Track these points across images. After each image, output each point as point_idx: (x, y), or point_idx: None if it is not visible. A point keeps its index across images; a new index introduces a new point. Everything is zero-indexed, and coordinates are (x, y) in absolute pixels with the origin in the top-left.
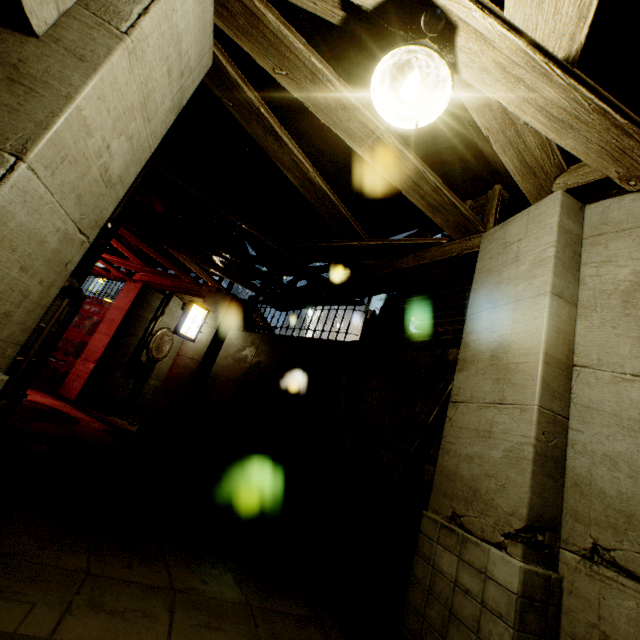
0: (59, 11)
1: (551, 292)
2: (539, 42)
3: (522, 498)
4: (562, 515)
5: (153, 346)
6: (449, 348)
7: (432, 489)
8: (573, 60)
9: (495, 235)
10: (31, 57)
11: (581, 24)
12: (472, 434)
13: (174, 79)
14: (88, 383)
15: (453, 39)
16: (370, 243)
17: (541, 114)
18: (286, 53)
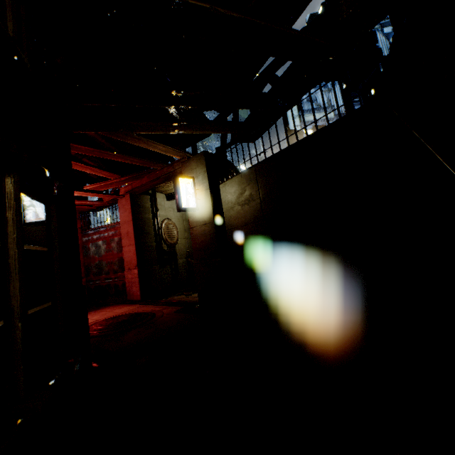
0: None
1: None
2: None
3: None
4: None
5: (165, 236)
6: None
7: None
8: None
9: None
10: None
11: None
12: None
13: None
14: (141, 284)
15: None
16: None
17: None
18: None
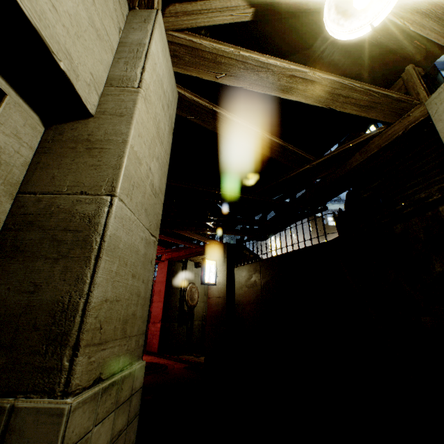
0: (98, 95)
1: None
2: None
3: None
4: None
5: (188, 298)
6: (438, 207)
7: None
8: None
9: (441, 96)
10: (94, 130)
11: None
12: None
13: (165, 111)
14: (161, 337)
15: None
16: (319, 161)
17: None
18: (221, 60)
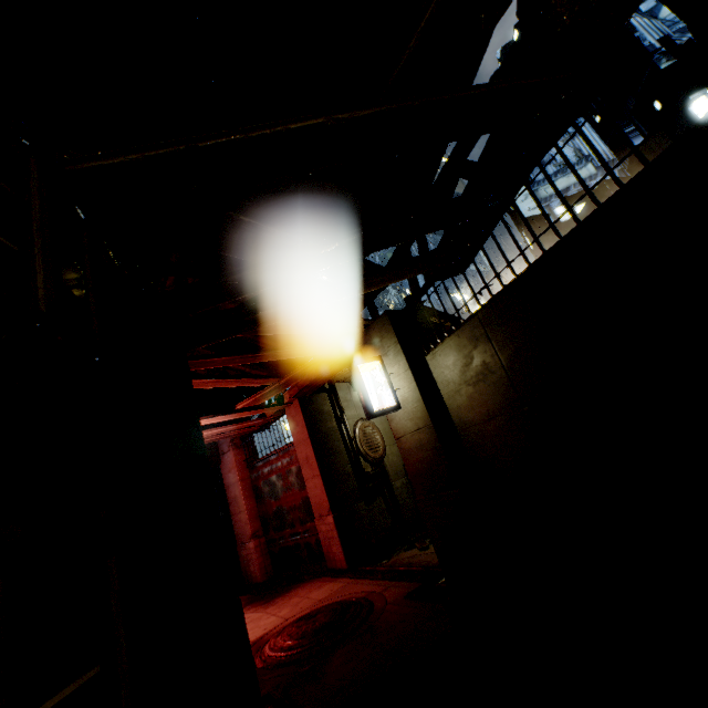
0: None
1: None
2: None
3: None
4: None
5: (364, 449)
6: None
7: None
8: None
9: None
10: None
11: None
12: None
13: None
14: (343, 540)
15: None
16: None
17: None
18: None
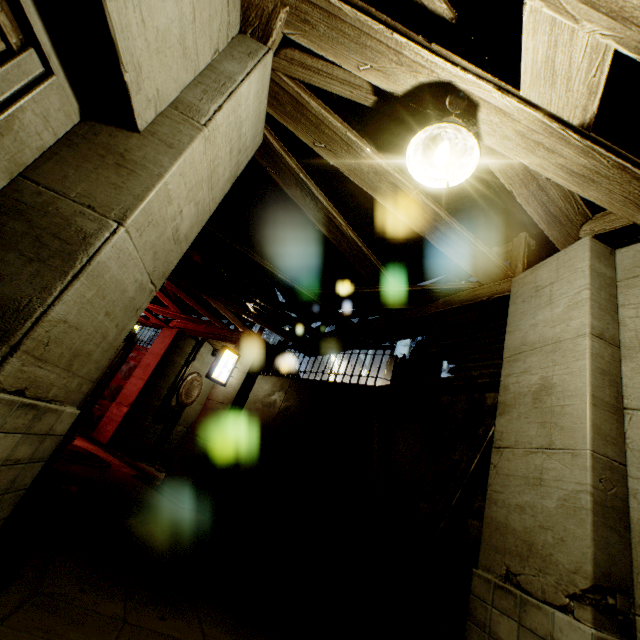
0: (156, 113)
1: (590, 333)
2: (554, 113)
3: (585, 553)
4: (633, 575)
5: (183, 391)
6: (486, 392)
7: (481, 544)
8: (588, 126)
9: (525, 279)
10: (134, 147)
11: (592, 98)
12: (521, 482)
13: (234, 156)
14: (120, 427)
15: (475, 114)
16: (399, 289)
17: (562, 171)
18: (325, 130)
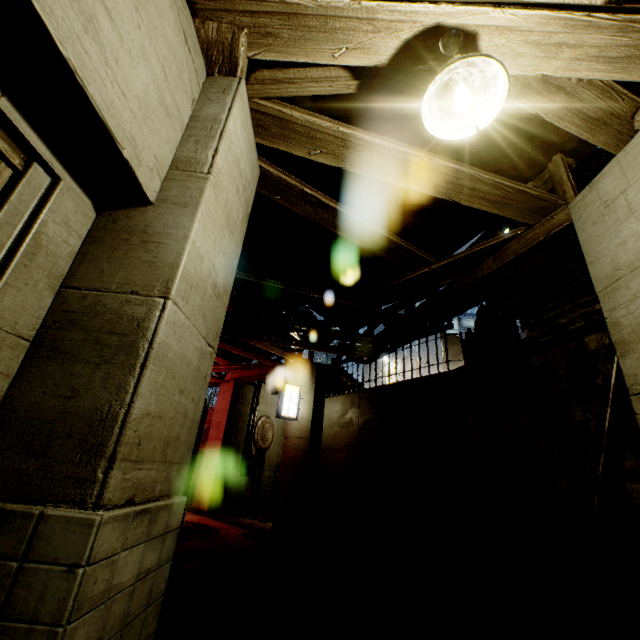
0: (161, 180)
1: None
2: (570, 3)
3: None
4: None
5: (258, 437)
6: (583, 337)
7: None
8: None
9: (585, 200)
10: (152, 220)
11: None
12: None
13: (241, 194)
14: (214, 490)
15: (475, 46)
16: (441, 264)
17: (597, 63)
18: (316, 135)
